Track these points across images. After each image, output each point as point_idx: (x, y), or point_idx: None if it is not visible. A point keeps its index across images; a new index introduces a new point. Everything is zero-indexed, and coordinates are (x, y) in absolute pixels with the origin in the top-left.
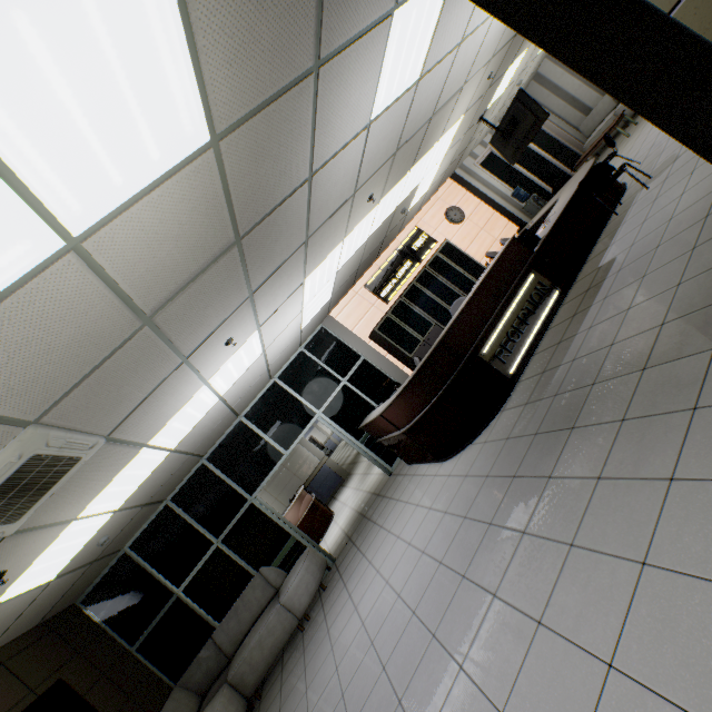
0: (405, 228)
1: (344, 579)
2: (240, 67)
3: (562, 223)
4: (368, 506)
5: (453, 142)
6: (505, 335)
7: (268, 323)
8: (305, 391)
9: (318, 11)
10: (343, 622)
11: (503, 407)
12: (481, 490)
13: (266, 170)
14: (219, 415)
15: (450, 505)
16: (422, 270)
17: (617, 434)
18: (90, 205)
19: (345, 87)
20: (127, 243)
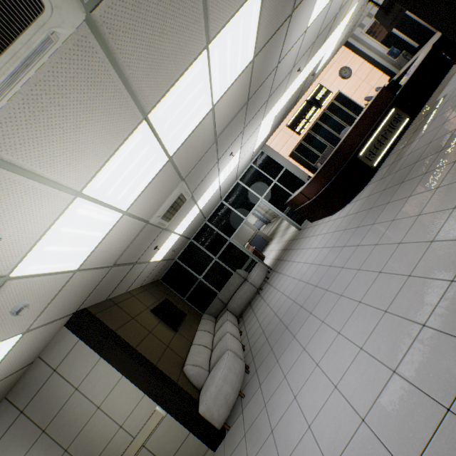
0: (312, 85)
1: (279, 272)
2: (268, 25)
3: (417, 74)
4: (288, 245)
5: (348, 22)
6: (373, 145)
7: (244, 146)
8: (254, 187)
9: None
10: (282, 282)
11: (368, 184)
12: (353, 218)
13: (264, 66)
14: (216, 196)
15: (337, 229)
16: (322, 113)
17: (421, 179)
18: (220, 92)
19: (300, 16)
20: (222, 105)
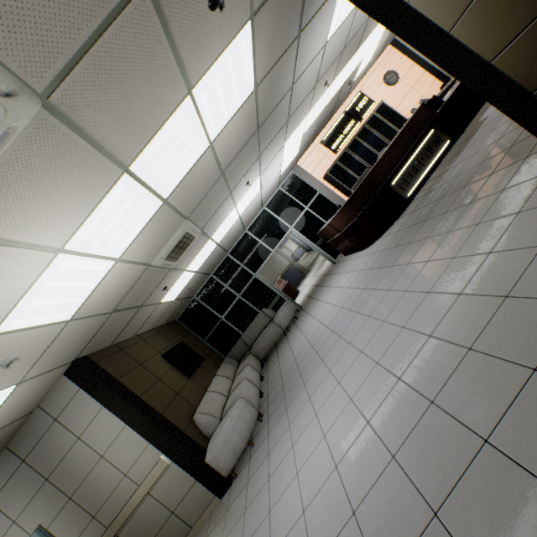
0: (351, 94)
1: (307, 311)
2: (268, 54)
3: (462, 88)
4: (321, 281)
5: None
6: (408, 173)
7: (265, 172)
8: (282, 214)
9: (301, 11)
10: (307, 324)
11: (400, 216)
12: (379, 256)
13: (273, 92)
14: (237, 227)
15: (364, 267)
16: (361, 128)
17: (441, 219)
18: (217, 128)
19: (312, 34)
20: (223, 140)
